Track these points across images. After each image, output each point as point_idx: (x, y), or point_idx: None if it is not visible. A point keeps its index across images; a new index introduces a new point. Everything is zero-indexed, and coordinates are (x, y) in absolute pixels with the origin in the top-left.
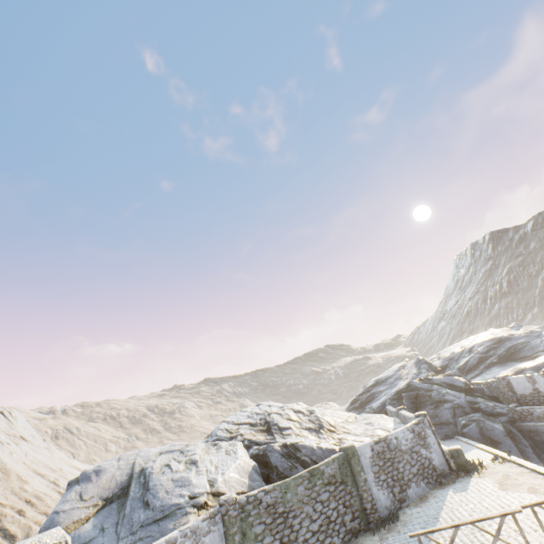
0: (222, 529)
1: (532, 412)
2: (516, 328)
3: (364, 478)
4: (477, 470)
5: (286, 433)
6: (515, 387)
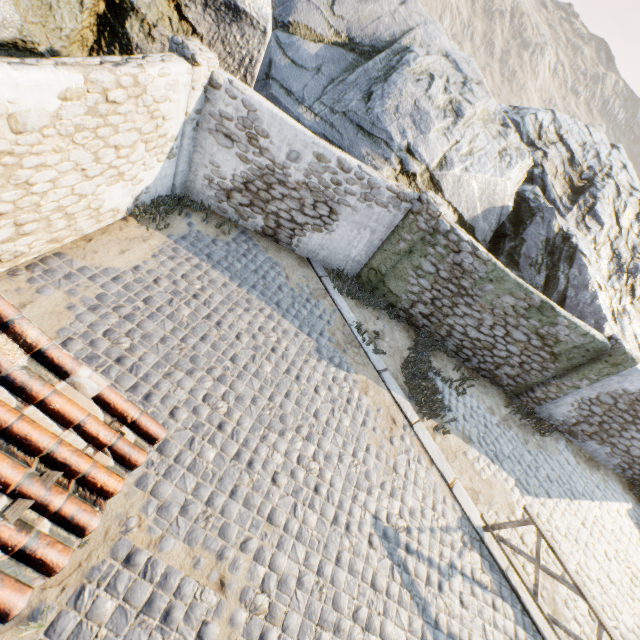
0: (398, 220)
1: None
2: None
3: (578, 385)
4: None
5: (586, 223)
6: None
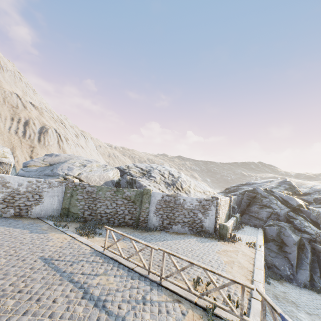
0: (64, 189)
1: None
2: None
3: (146, 206)
4: (228, 241)
5: (150, 178)
6: None
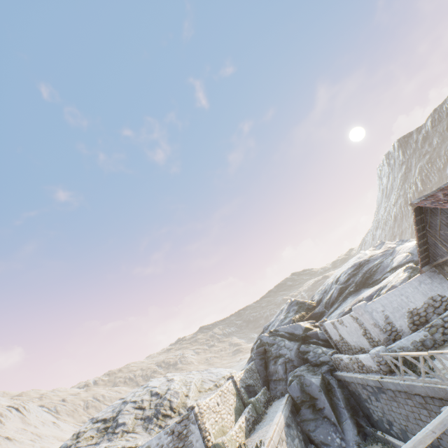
0: None
1: (340, 361)
2: (379, 246)
3: None
4: None
5: (116, 432)
6: (330, 333)
